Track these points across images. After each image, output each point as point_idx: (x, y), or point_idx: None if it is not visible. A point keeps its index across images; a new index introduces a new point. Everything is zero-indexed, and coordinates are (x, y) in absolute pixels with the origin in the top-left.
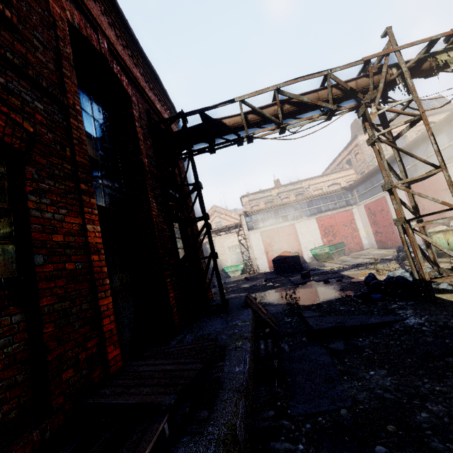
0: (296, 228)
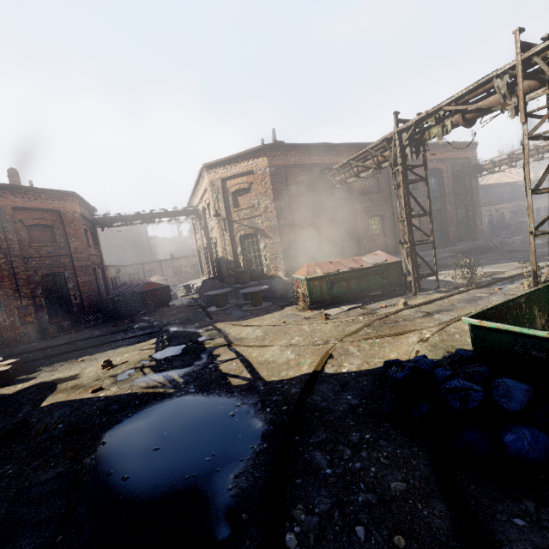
0: None
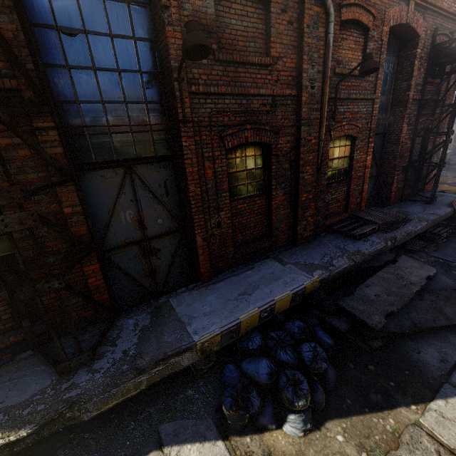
0: None
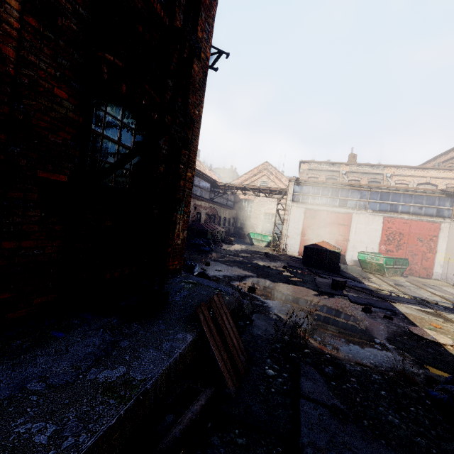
0: (353, 220)
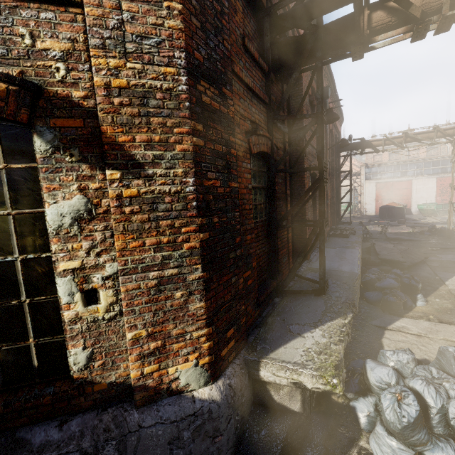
0: (413, 184)
